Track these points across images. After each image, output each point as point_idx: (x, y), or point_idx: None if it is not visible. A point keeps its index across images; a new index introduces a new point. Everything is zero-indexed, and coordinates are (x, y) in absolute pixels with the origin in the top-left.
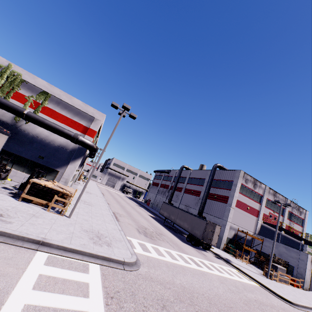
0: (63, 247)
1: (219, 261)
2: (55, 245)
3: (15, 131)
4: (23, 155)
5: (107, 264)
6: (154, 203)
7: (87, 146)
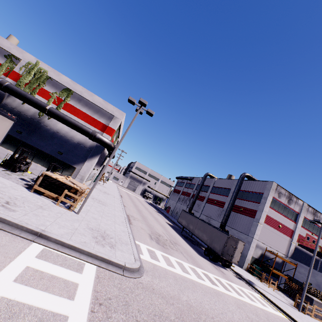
0: (61, 242)
1: (240, 282)
2: (53, 239)
3: (38, 126)
4: (44, 150)
5: (104, 267)
6: (174, 210)
7: (104, 143)
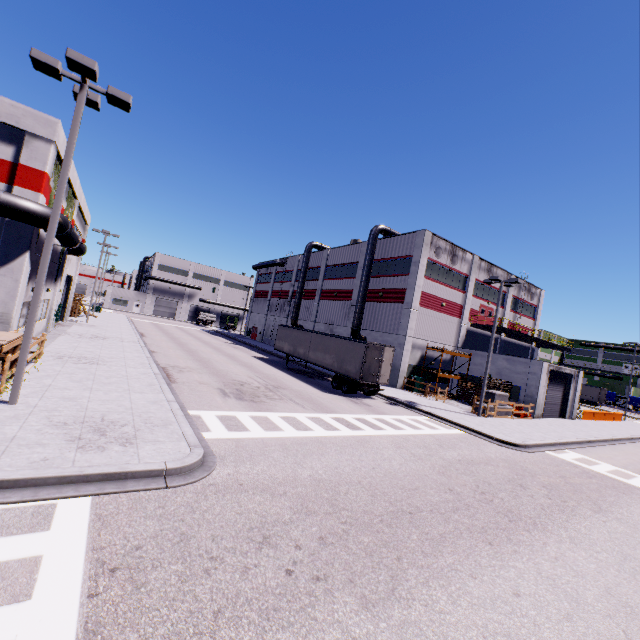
0: None
1: (396, 409)
2: None
3: None
4: None
5: (114, 490)
6: (266, 331)
7: (26, 216)
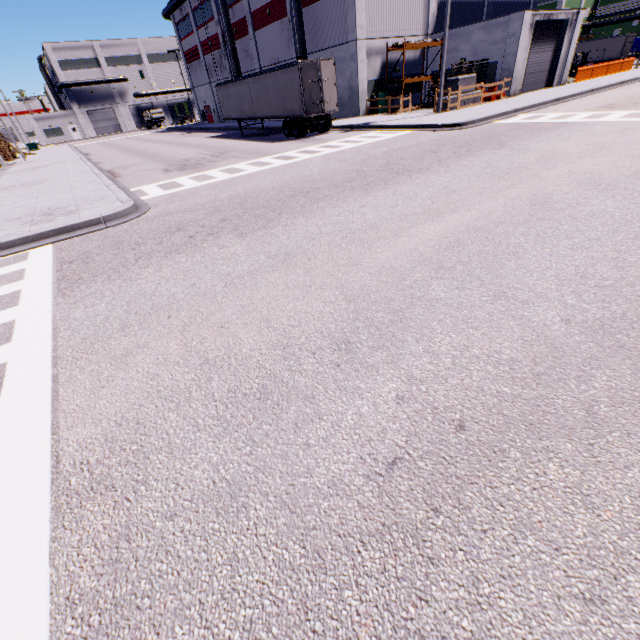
0: None
1: (347, 135)
2: None
3: None
4: None
5: (67, 237)
6: (218, 107)
7: None
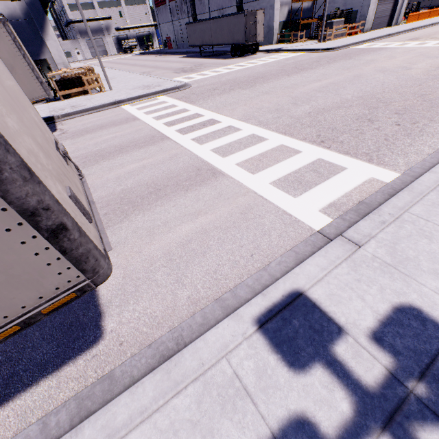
0: (132, 98)
1: (269, 55)
2: (126, 100)
3: None
4: None
5: (167, 93)
6: (177, 38)
7: None
